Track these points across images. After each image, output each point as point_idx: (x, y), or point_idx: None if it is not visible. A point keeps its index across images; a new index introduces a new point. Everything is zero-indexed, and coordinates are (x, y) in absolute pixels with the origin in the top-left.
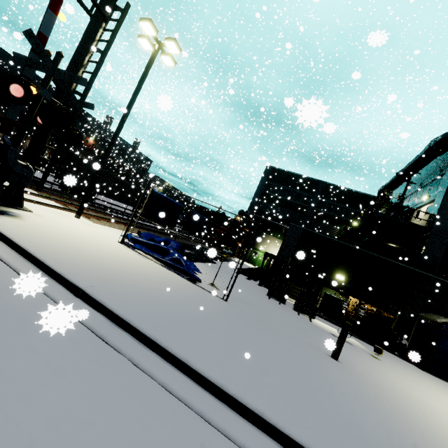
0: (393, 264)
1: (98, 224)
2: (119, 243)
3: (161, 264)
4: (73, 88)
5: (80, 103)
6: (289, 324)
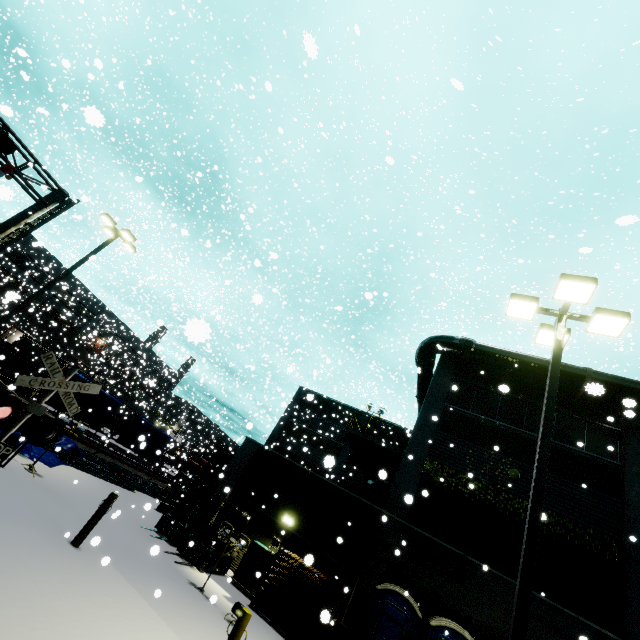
0: (359, 503)
1: None
2: None
3: None
4: None
5: None
6: (100, 533)
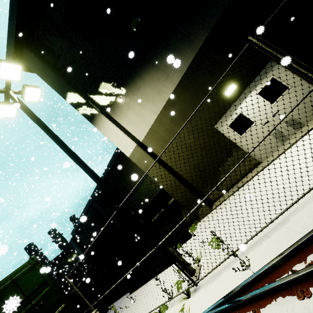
0: None
1: None
2: None
3: None
4: None
5: None
6: None
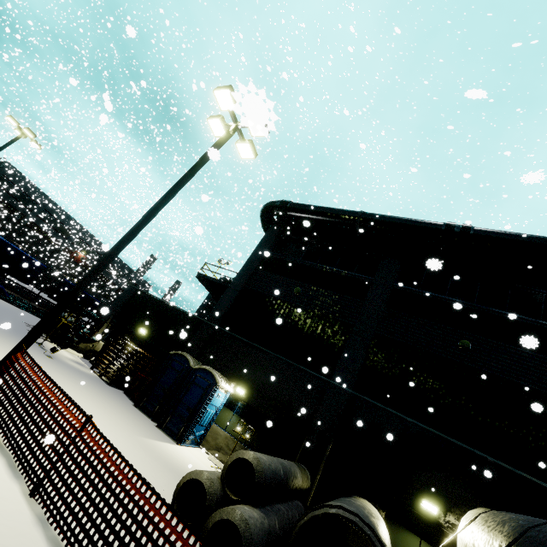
0: (192, 318)
1: None
2: None
3: None
4: None
5: None
6: None
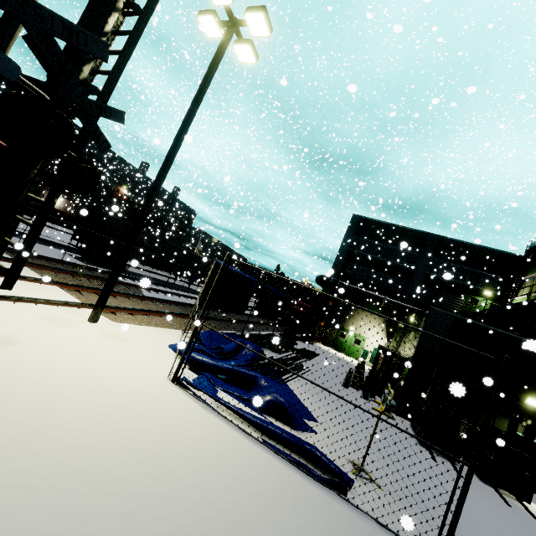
0: None
1: (129, 324)
2: (169, 382)
3: (258, 434)
4: (82, 79)
5: (96, 107)
6: None
